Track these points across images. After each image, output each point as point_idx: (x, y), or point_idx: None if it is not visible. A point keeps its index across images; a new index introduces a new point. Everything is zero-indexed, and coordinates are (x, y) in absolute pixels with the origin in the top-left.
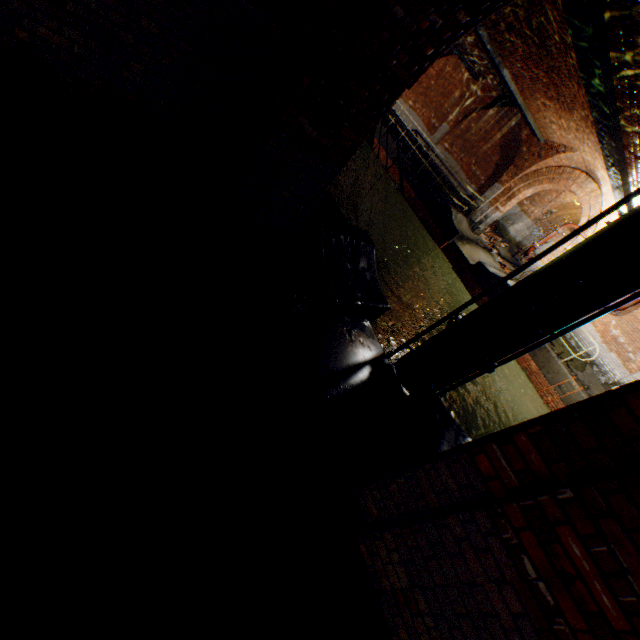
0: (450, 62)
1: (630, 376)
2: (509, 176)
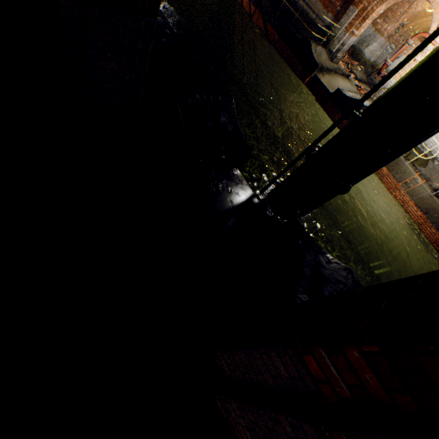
0: None
1: None
2: None
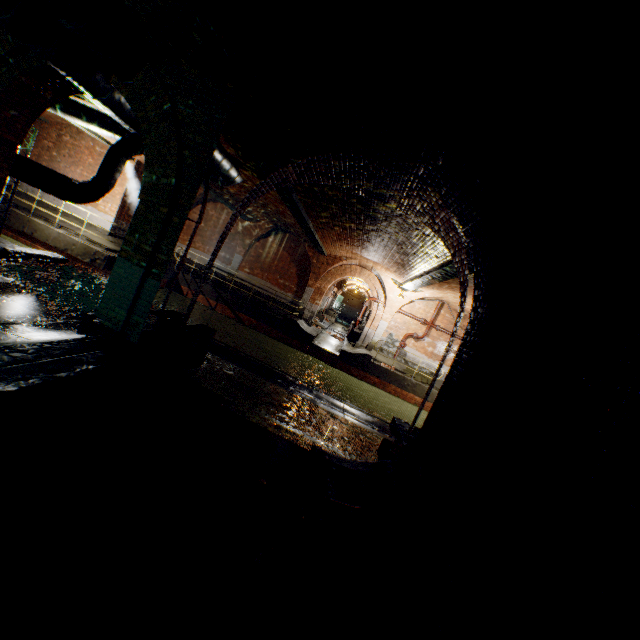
0: (210, 207)
1: None
2: (313, 280)
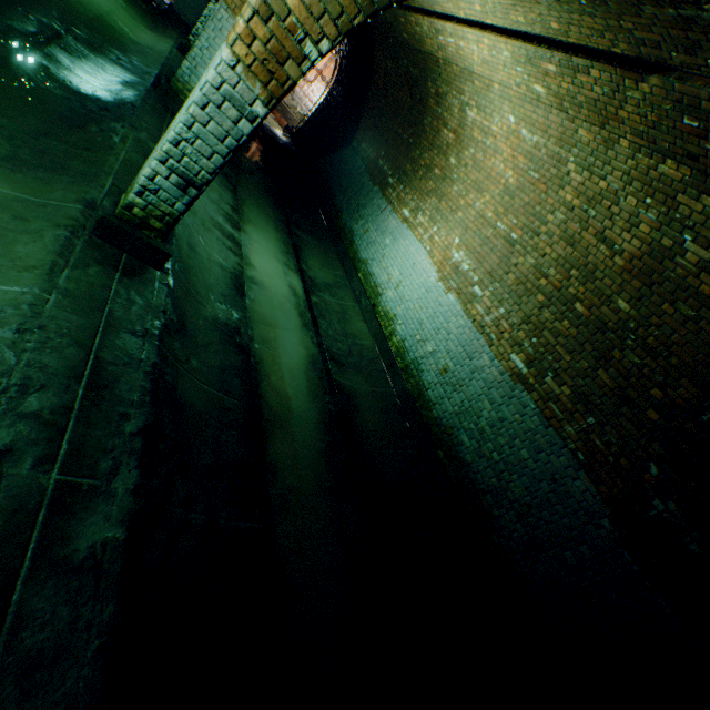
0: None
1: None
2: None
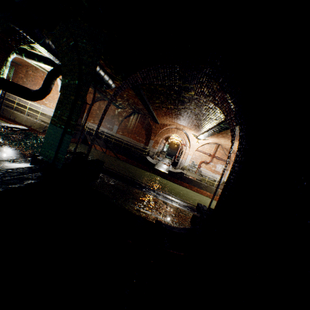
0: (101, 103)
1: (225, 178)
2: (153, 136)
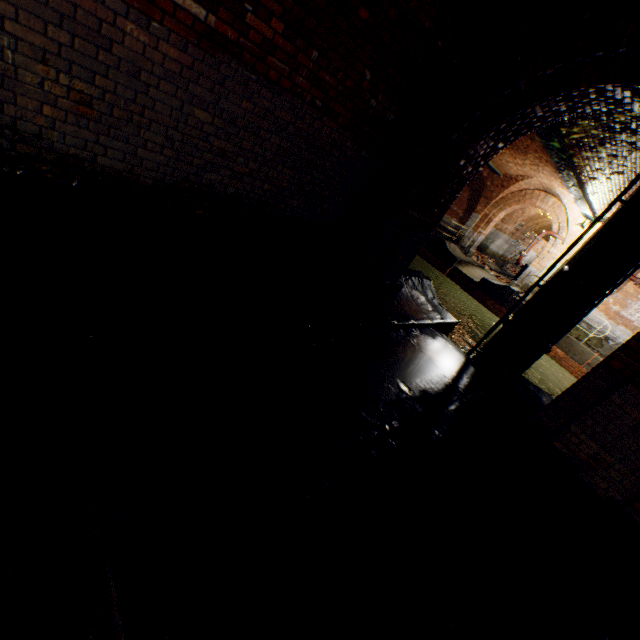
0: None
1: None
2: (482, 206)
